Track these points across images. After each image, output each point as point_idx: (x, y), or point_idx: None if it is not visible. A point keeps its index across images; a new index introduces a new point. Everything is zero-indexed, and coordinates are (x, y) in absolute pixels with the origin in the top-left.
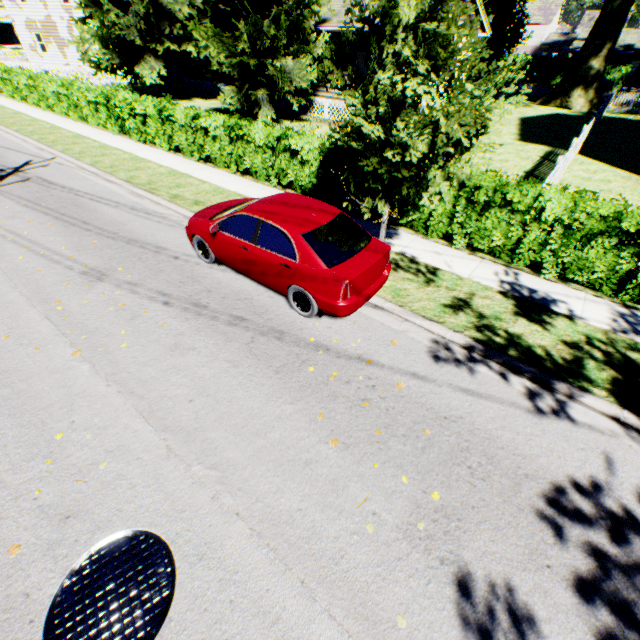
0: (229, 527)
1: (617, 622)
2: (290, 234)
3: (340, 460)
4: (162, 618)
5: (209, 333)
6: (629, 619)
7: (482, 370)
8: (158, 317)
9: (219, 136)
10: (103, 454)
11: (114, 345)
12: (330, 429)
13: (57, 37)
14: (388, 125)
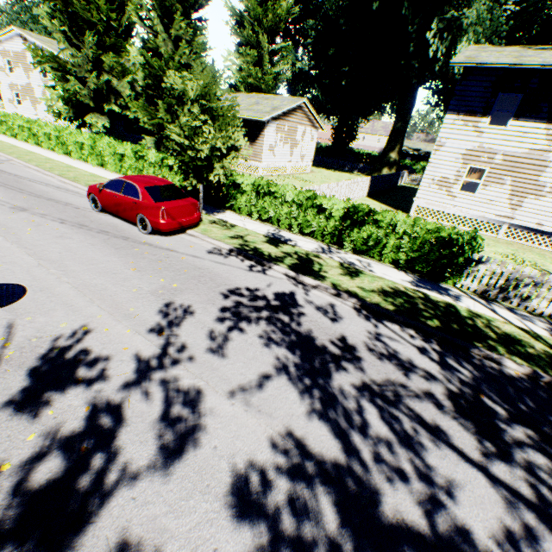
0: (62, 285)
1: (231, 316)
2: (139, 186)
3: (133, 274)
4: (14, 302)
5: (84, 234)
6: (237, 315)
7: (233, 258)
8: (55, 227)
9: (129, 157)
10: (1, 263)
11: (22, 233)
12: (134, 266)
13: (33, 97)
14: (193, 142)
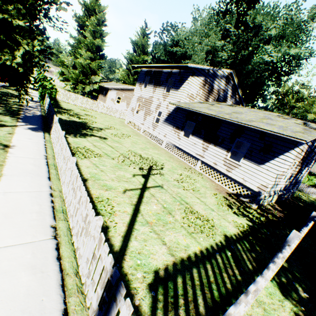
0: None
1: None
2: None
3: None
4: None
5: None
6: None
7: None
8: None
9: None
10: None
11: None
12: None
13: None
14: None
